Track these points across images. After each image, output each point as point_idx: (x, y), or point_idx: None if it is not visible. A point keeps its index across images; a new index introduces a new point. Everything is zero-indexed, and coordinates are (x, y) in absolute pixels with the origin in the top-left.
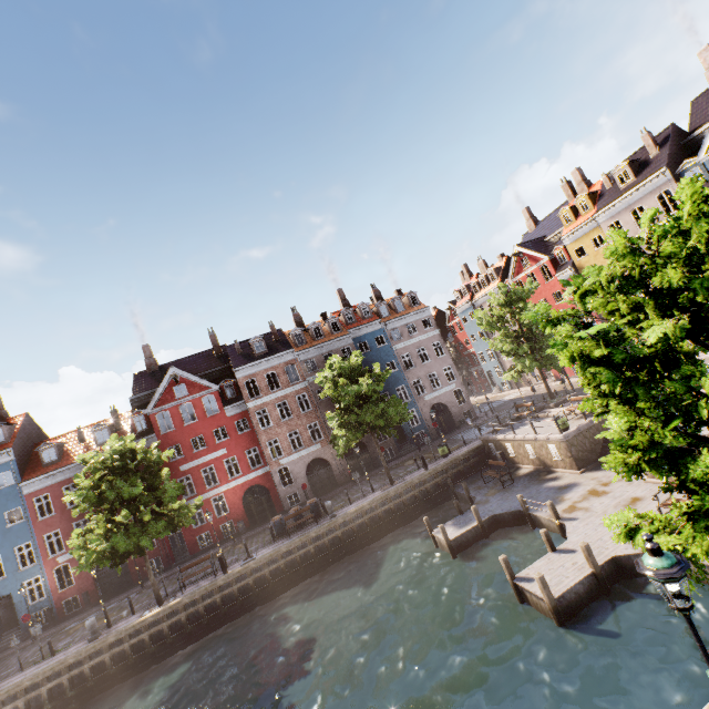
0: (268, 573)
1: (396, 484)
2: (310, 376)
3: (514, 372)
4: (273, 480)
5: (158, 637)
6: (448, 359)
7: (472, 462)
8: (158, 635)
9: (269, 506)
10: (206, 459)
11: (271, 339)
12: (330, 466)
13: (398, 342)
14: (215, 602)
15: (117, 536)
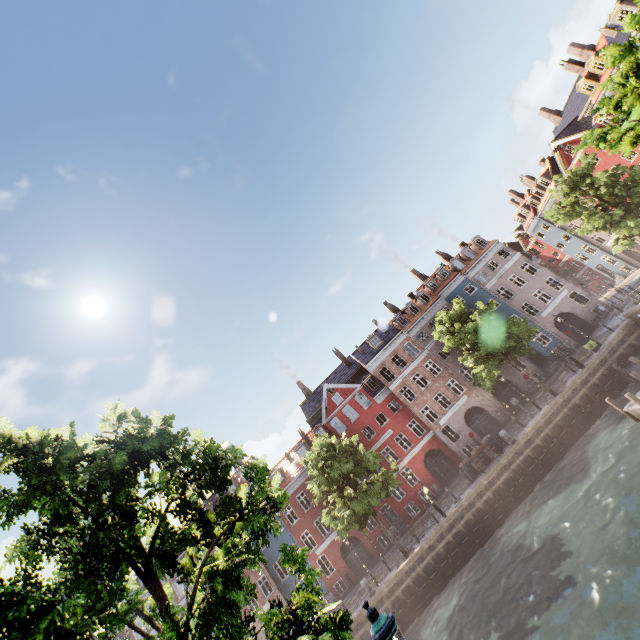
0: (481, 506)
1: (558, 393)
2: (426, 344)
3: (622, 241)
4: (441, 441)
5: (419, 582)
6: (544, 272)
7: (630, 341)
8: (418, 580)
9: (450, 465)
10: (380, 442)
11: (381, 333)
12: (485, 411)
13: (486, 282)
14: (449, 542)
15: (353, 502)
